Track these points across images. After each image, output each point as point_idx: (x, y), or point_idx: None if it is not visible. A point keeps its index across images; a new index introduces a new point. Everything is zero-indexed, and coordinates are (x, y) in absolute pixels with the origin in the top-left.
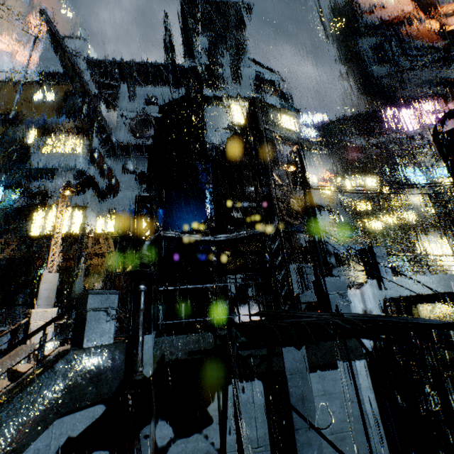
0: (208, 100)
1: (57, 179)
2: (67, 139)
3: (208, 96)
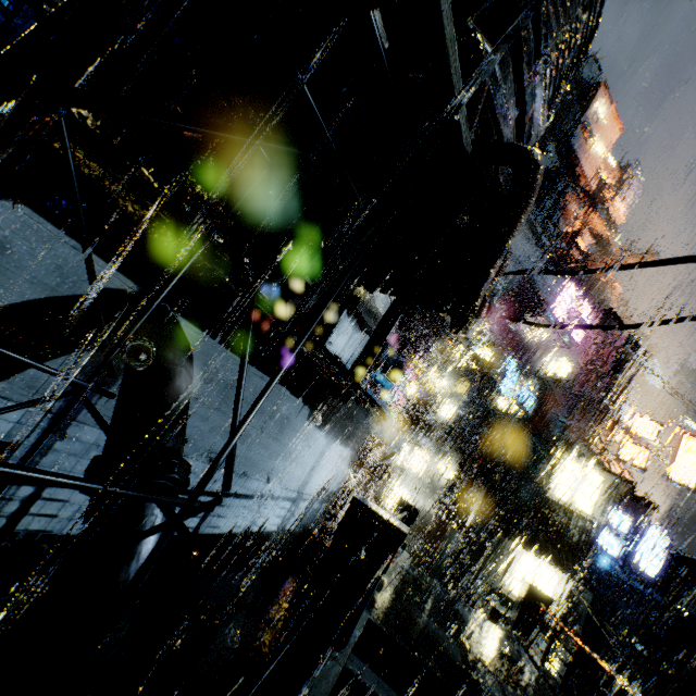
0: None
1: None
2: None
3: None
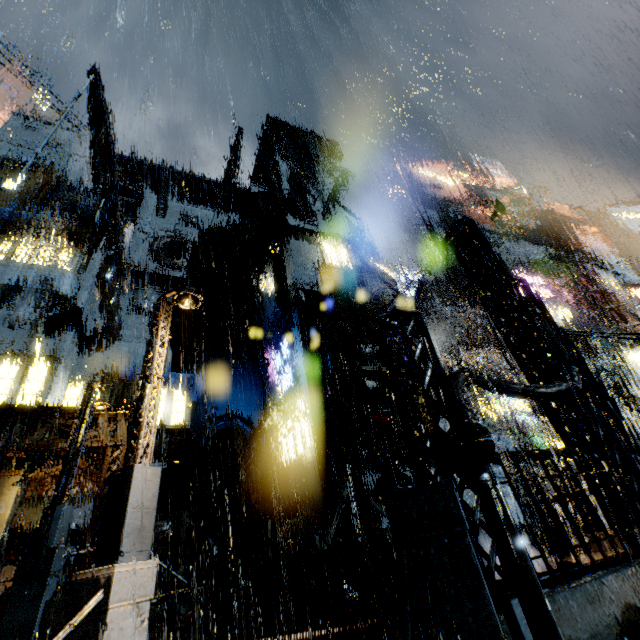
0: (293, 230)
1: (7, 304)
2: (45, 245)
3: (296, 226)
